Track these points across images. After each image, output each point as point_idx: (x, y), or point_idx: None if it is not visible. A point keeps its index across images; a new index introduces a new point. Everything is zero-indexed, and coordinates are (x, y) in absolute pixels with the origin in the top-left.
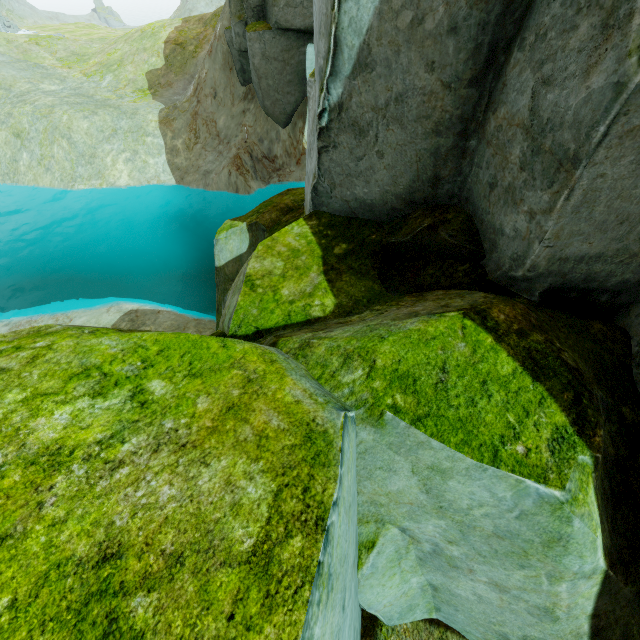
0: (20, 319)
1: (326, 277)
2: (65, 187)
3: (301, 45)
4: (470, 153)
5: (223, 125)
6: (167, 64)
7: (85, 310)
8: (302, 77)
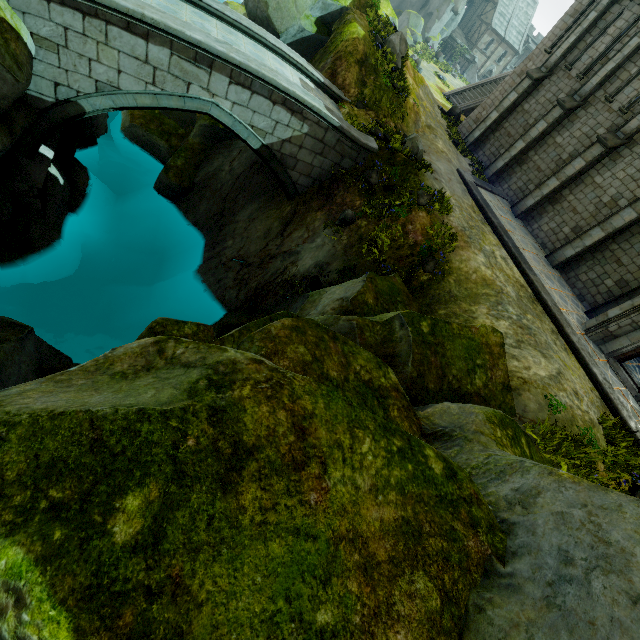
0: None
1: None
2: None
3: None
4: (403, 3)
5: None
6: None
7: None
8: None
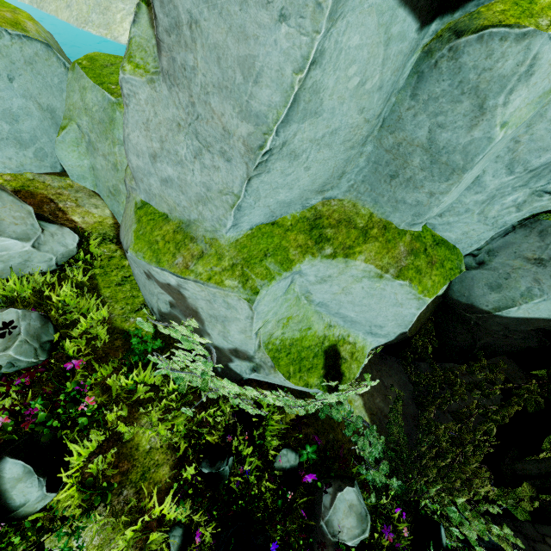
0: None
1: None
2: (78, 26)
3: None
4: None
5: None
6: None
7: None
8: None
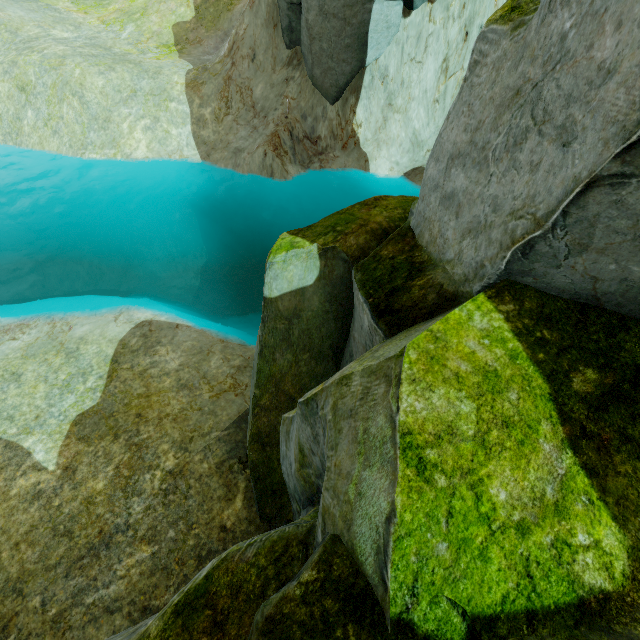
0: (10, 321)
1: (578, 458)
2: (74, 155)
3: (367, 0)
4: None
5: (260, 94)
6: (197, 16)
7: (88, 315)
8: (363, 42)
